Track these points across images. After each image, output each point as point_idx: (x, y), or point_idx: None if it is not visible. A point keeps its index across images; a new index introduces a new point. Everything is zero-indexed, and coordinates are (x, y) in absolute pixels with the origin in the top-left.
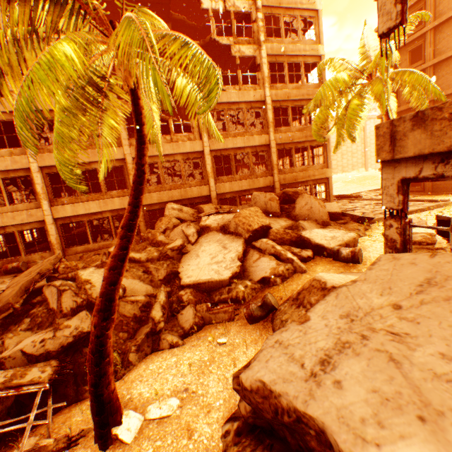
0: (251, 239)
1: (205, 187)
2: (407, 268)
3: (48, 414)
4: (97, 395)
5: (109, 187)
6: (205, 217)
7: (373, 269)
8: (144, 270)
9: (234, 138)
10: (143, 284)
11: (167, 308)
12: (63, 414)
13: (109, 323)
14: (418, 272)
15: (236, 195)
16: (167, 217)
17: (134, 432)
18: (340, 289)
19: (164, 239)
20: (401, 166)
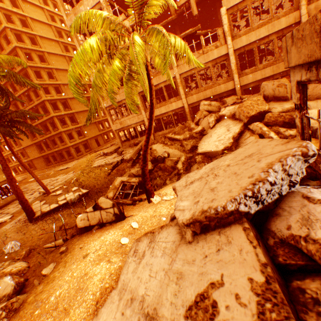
0: (250, 122)
1: (230, 83)
2: (253, 147)
3: (137, 191)
4: (144, 187)
5: (174, 94)
6: (223, 109)
7: (242, 148)
8: (180, 145)
9: (257, 30)
10: (179, 152)
11: (185, 164)
12: (144, 194)
13: (145, 165)
14: (253, 150)
15: (259, 84)
16: (200, 111)
17: (157, 201)
18: (221, 157)
19: (194, 127)
20: (295, 71)
